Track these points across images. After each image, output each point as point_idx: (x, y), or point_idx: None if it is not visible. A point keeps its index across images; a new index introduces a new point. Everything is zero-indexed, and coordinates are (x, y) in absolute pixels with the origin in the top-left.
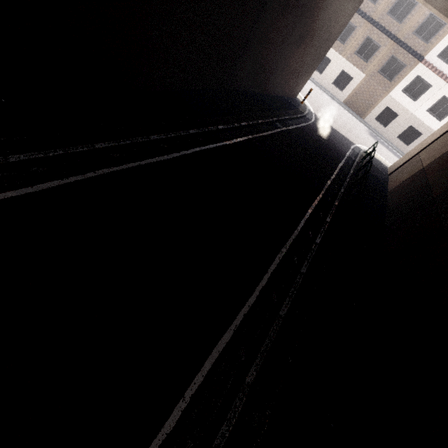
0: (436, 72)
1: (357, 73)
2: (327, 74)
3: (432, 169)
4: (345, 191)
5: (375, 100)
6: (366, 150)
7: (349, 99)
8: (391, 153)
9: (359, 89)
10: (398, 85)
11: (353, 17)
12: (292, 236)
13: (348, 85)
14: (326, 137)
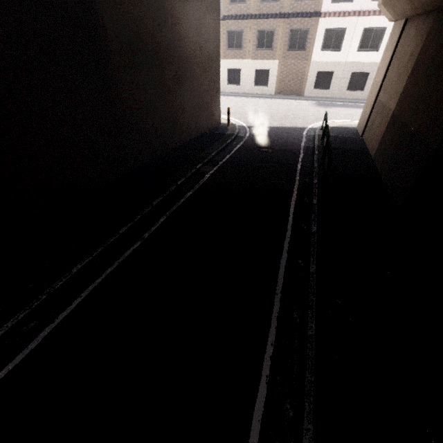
0: (341, 15)
1: (270, 64)
2: (245, 81)
3: (405, 109)
4: (319, 198)
5: (302, 73)
6: (321, 127)
7: (278, 88)
8: (351, 108)
9: (281, 75)
10: (314, 48)
11: (234, 24)
12: (268, 350)
13: (269, 77)
14: (269, 143)
